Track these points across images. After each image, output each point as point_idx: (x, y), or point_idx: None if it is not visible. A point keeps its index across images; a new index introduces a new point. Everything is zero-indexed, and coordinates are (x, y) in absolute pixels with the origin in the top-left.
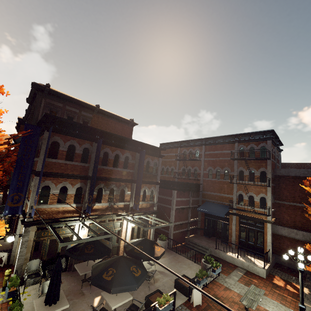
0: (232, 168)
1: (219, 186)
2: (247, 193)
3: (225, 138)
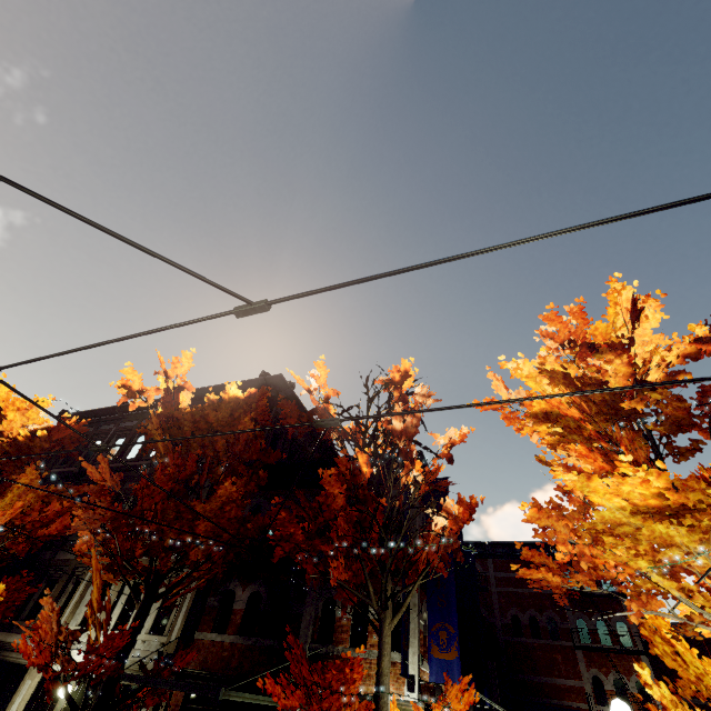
0: (562, 614)
1: (546, 658)
2: (608, 672)
3: (531, 547)
